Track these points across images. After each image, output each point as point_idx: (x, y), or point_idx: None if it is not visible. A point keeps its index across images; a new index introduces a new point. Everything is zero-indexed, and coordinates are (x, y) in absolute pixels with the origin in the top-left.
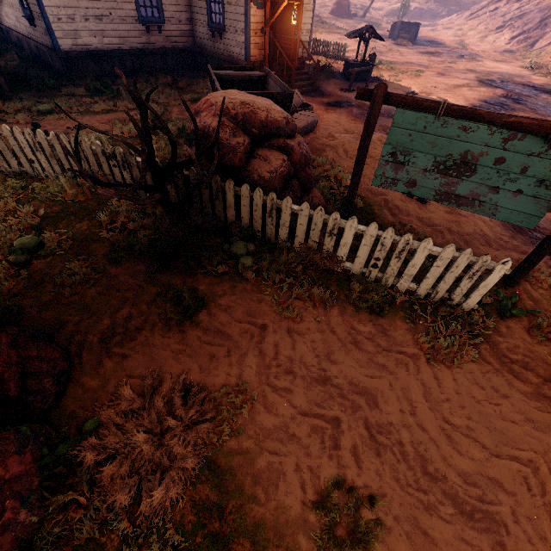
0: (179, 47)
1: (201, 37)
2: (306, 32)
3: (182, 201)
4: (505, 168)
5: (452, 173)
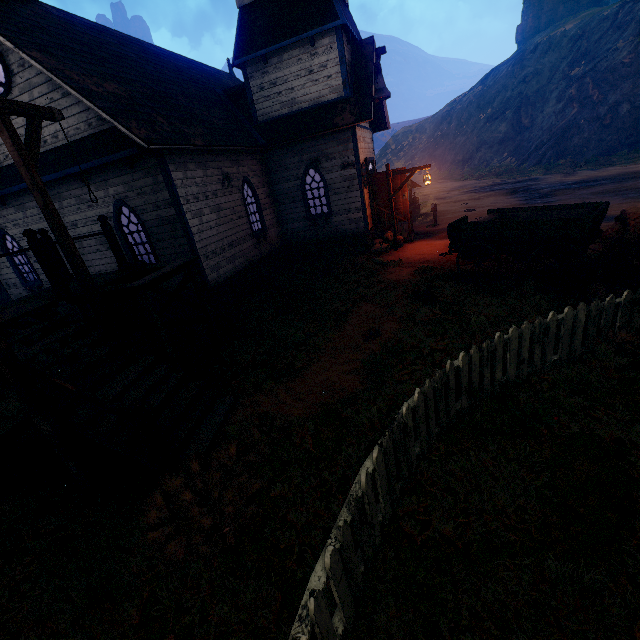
0: (278, 247)
1: (296, 231)
2: None
3: None
4: None
5: None
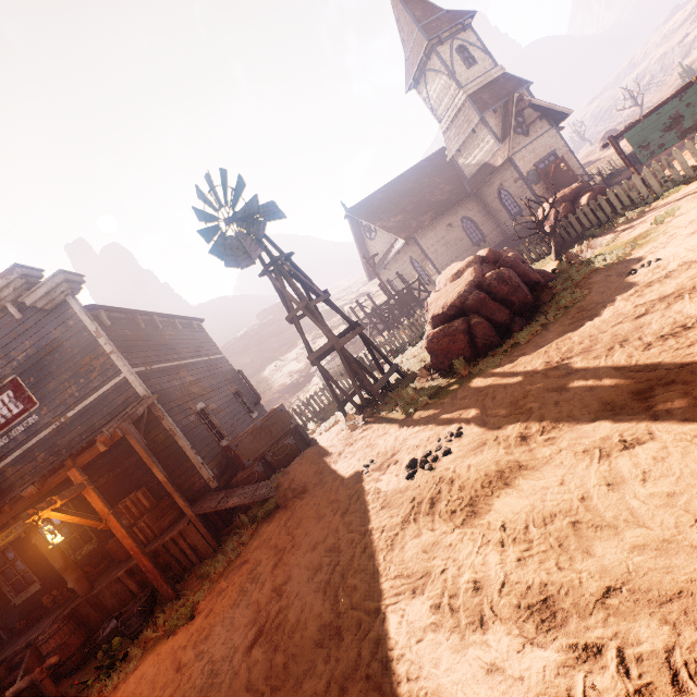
0: (498, 243)
1: (509, 228)
2: (577, 169)
3: (553, 228)
4: (694, 103)
5: (674, 126)
